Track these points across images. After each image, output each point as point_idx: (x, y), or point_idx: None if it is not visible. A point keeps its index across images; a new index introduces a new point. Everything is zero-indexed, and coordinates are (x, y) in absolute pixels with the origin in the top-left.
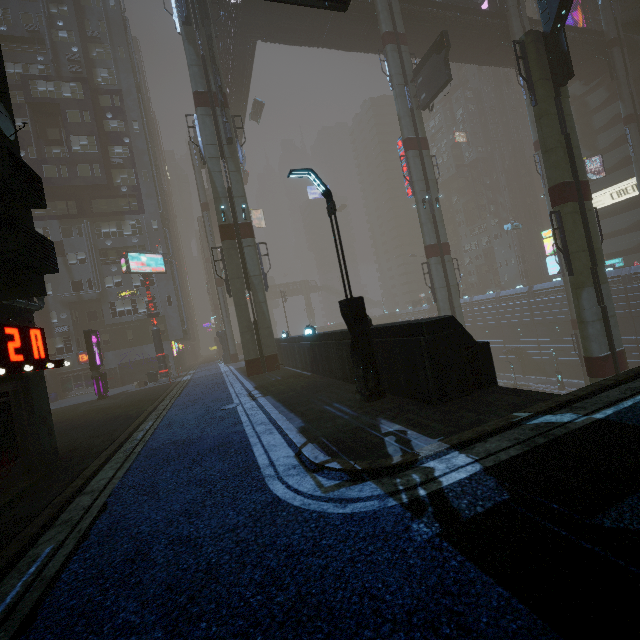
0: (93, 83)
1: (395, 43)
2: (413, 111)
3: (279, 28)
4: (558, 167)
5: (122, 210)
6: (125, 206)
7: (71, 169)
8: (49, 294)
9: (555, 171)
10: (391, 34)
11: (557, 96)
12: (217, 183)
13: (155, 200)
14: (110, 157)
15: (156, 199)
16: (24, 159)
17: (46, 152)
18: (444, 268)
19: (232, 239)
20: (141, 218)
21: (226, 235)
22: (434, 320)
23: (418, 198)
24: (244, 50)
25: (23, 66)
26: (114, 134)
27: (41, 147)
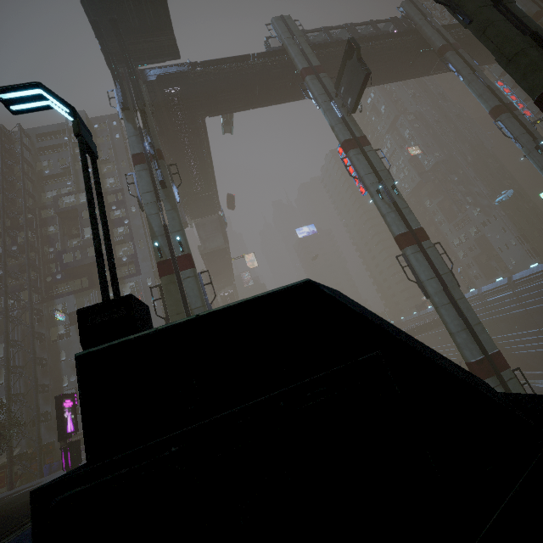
0: (103, 189)
1: (313, 74)
2: (344, 118)
3: (218, 102)
4: (538, 68)
5: (124, 276)
6: (127, 272)
7: (83, 252)
8: (63, 360)
9: (535, 75)
10: (307, 69)
11: (497, 2)
12: (153, 224)
13: (149, 262)
14: (114, 237)
15: (150, 261)
16: (53, 253)
17: (69, 245)
18: (426, 256)
19: (170, 274)
20: (138, 279)
21: (163, 271)
22: (168, 329)
23: (371, 191)
24: (196, 127)
25: (58, 191)
26: (117, 219)
27: (65, 242)
